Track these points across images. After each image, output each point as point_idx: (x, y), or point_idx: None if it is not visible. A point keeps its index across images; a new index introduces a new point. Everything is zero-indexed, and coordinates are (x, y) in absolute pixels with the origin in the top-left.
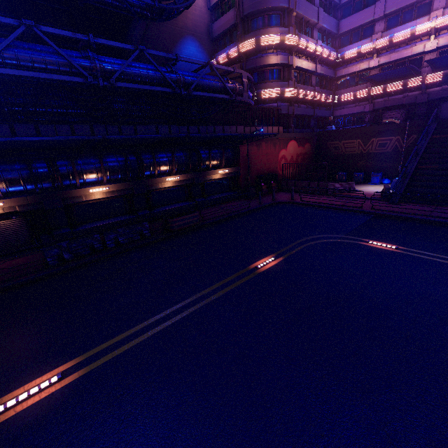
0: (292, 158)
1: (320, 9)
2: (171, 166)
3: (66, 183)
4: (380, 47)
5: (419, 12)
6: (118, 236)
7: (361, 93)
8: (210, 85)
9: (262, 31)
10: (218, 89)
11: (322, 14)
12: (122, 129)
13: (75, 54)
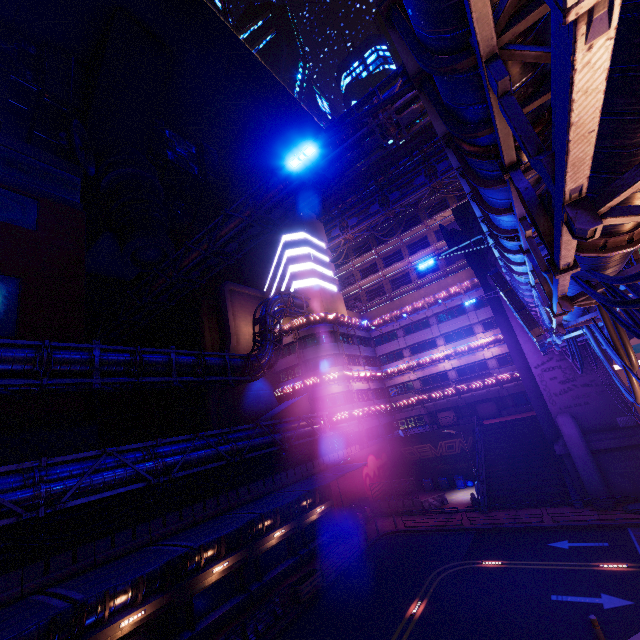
0: (375, 473)
1: (360, 346)
2: (275, 517)
3: (190, 568)
4: (413, 366)
5: (430, 345)
6: (257, 623)
7: (413, 400)
8: (303, 432)
9: (323, 370)
10: (309, 433)
11: (362, 348)
12: (239, 491)
13: (215, 441)
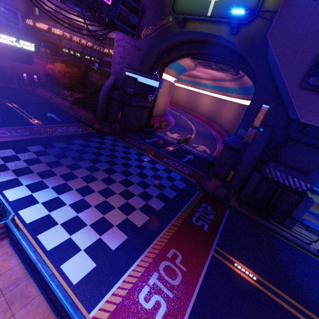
0: (60, 72)
1: None
2: None
3: None
4: None
5: None
6: None
7: (111, 51)
8: None
9: None
10: None
11: None
12: None
13: None
